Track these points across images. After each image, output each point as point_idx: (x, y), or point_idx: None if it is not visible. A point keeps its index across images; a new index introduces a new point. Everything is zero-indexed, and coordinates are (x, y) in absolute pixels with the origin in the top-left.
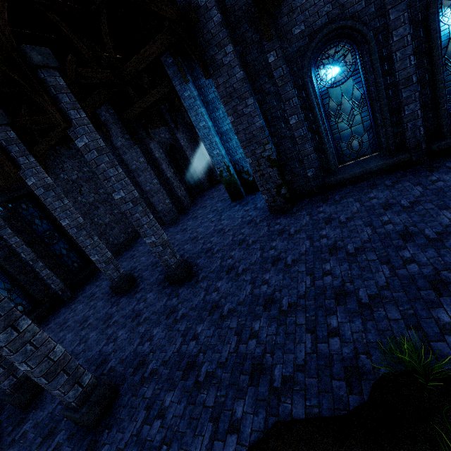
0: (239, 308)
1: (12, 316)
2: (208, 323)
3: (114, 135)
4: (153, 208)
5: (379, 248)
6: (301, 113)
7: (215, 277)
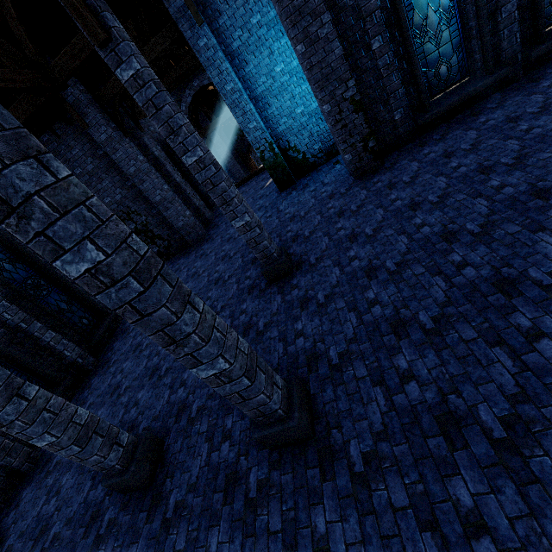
0: (411, 256)
1: (183, 290)
2: (379, 285)
3: (93, 124)
4: (169, 227)
5: (545, 147)
6: (386, 33)
7: (337, 251)
